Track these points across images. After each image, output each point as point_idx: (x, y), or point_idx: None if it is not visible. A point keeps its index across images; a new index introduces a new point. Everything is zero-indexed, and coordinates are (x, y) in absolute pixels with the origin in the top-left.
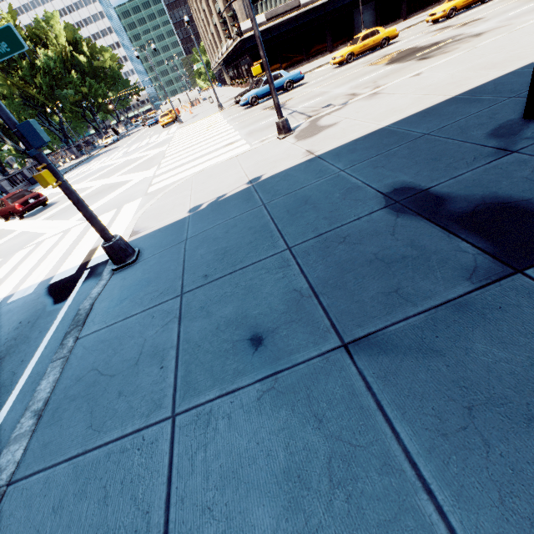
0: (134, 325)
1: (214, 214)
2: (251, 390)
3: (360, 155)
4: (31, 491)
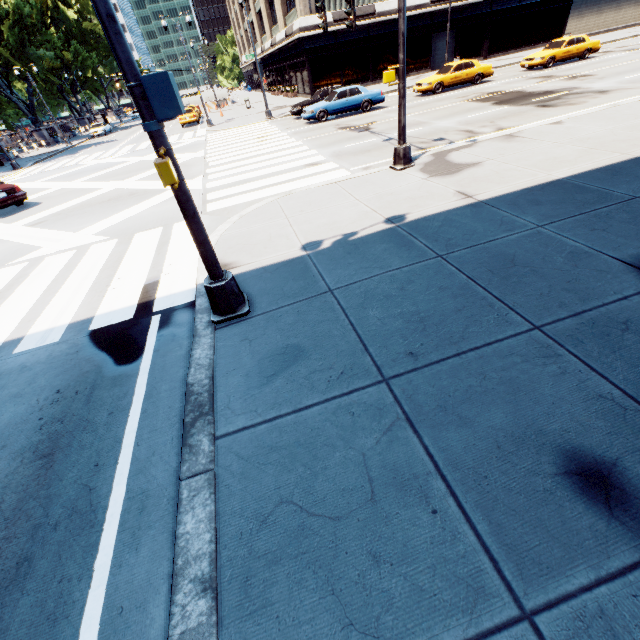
0: (324, 425)
1: (356, 259)
2: None
3: (554, 210)
4: None
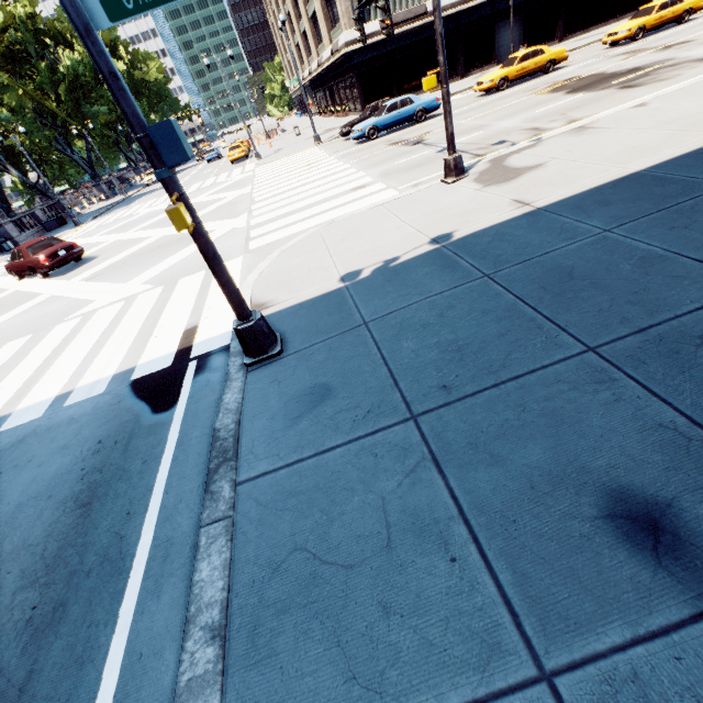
0: (344, 468)
1: (395, 287)
2: None
3: (626, 209)
4: None
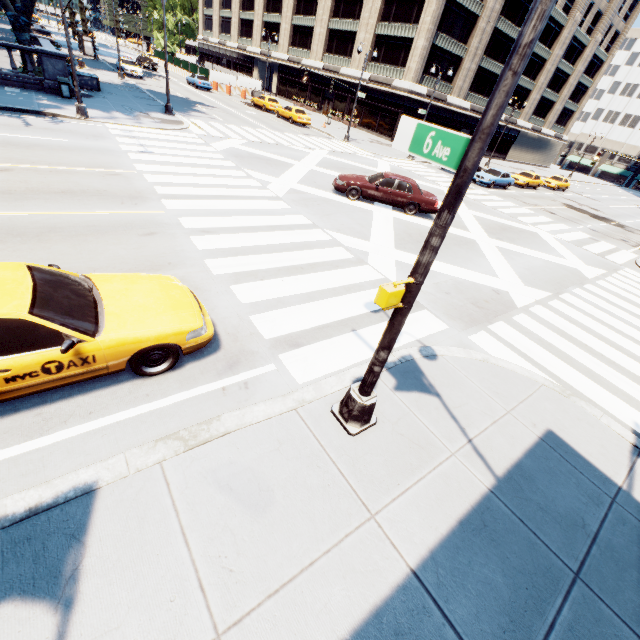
0: None
1: None
2: None
3: None
4: None
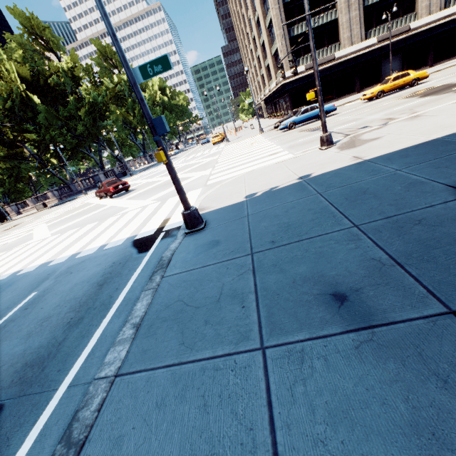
0: (211, 272)
1: (270, 199)
2: (345, 338)
3: (415, 159)
4: (135, 385)
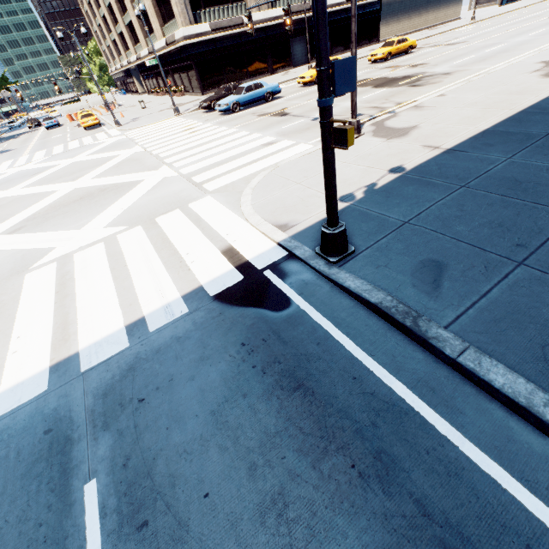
0: (513, 298)
1: (400, 199)
2: None
3: (506, 147)
4: None
